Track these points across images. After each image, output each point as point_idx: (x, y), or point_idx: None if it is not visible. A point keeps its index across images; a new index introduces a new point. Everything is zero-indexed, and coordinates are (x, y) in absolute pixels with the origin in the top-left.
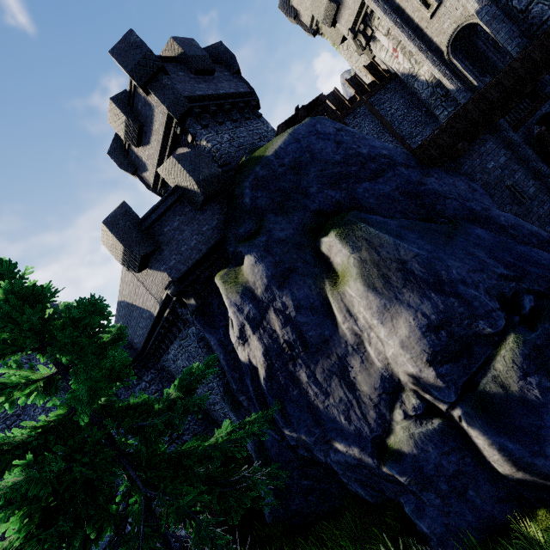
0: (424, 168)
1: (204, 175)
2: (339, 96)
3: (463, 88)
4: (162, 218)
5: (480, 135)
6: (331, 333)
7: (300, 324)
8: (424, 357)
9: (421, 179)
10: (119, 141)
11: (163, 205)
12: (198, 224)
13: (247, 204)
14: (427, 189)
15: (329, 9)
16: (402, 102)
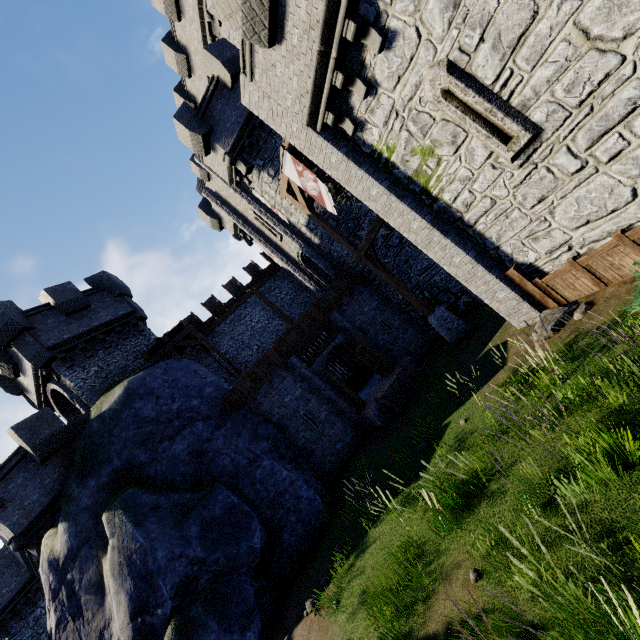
0: (224, 415)
1: (42, 438)
2: (237, 284)
3: (320, 290)
4: (8, 476)
5: (269, 382)
6: (99, 606)
7: (81, 598)
8: (129, 639)
9: (211, 433)
10: None
11: (8, 466)
12: (41, 478)
13: (77, 461)
14: (210, 446)
15: (213, 221)
16: (291, 287)
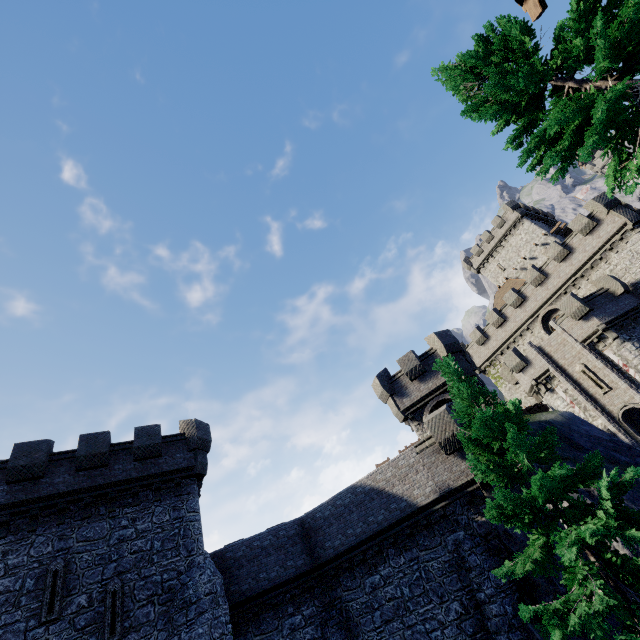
0: None
1: None
2: None
3: (637, 445)
4: None
5: None
6: None
7: None
8: None
9: None
10: (387, 372)
11: None
12: None
13: None
14: None
15: (520, 364)
16: None
